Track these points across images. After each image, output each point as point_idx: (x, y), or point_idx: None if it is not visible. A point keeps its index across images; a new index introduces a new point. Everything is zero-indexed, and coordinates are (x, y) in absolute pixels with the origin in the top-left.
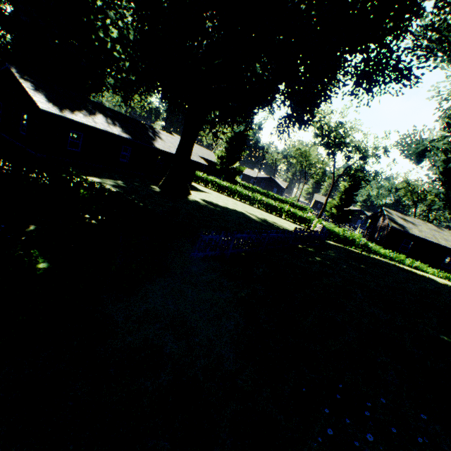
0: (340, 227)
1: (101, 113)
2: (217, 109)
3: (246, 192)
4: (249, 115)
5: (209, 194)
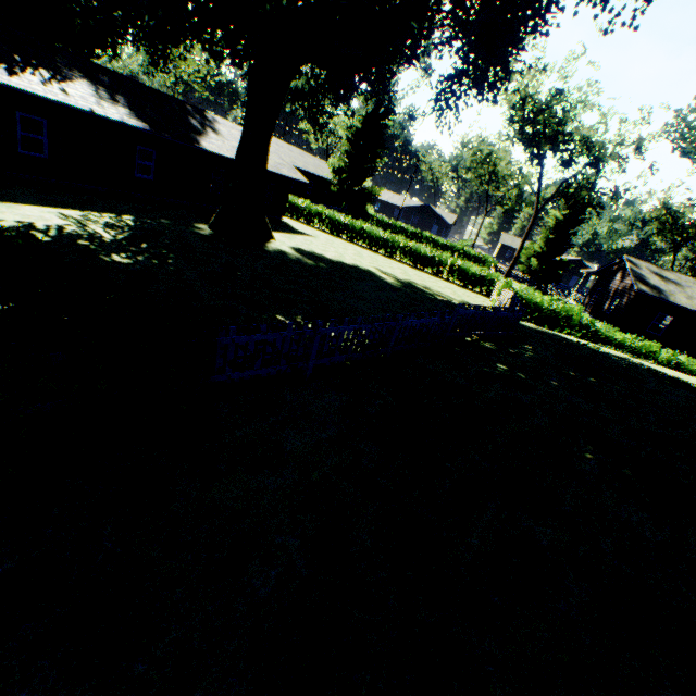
0: (541, 290)
1: (86, 78)
2: (312, 60)
3: (379, 233)
4: (383, 79)
5: (312, 237)
